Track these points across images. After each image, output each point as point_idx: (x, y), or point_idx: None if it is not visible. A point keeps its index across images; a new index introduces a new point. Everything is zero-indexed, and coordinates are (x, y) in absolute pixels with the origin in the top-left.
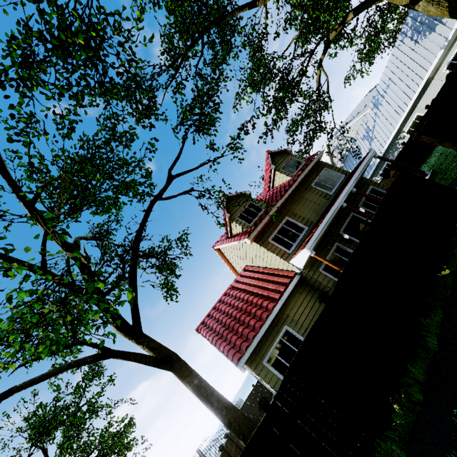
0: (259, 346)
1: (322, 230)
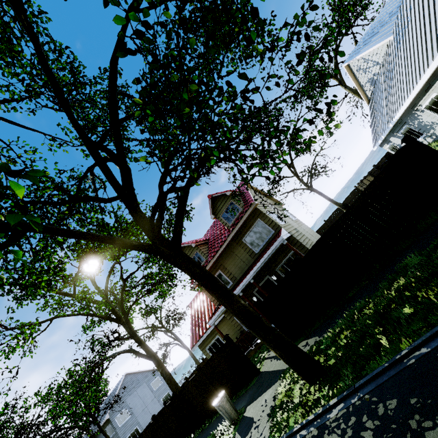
0: (204, 341)
1: (220, 313)
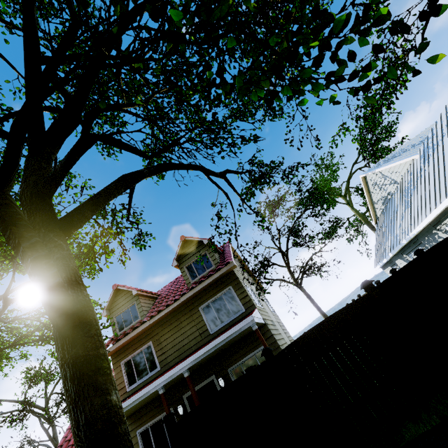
0: None
1: None
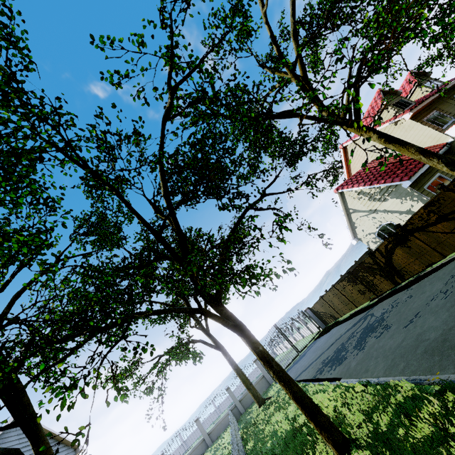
0: (419, 180)
1: None
